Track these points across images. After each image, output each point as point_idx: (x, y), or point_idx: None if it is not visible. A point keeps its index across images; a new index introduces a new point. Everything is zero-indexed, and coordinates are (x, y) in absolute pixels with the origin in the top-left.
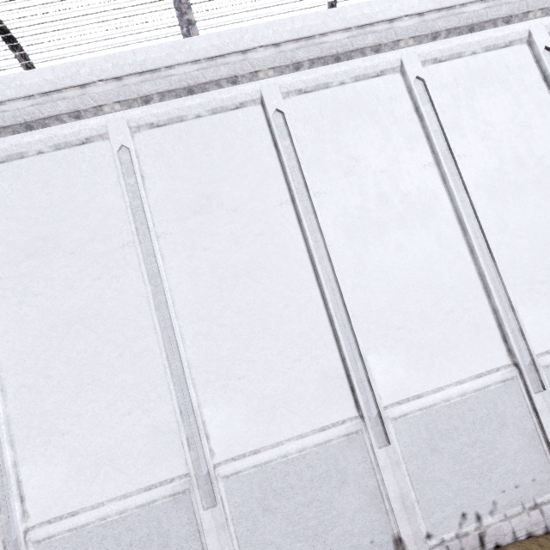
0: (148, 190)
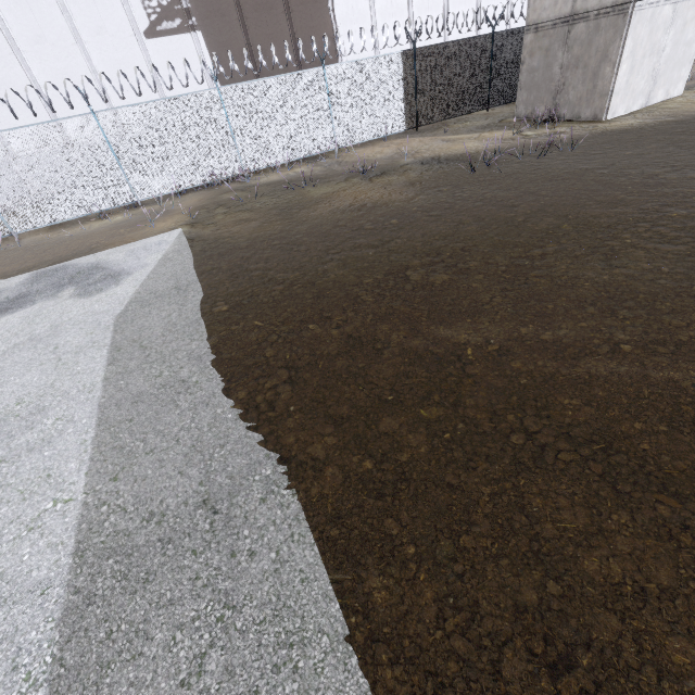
0: None
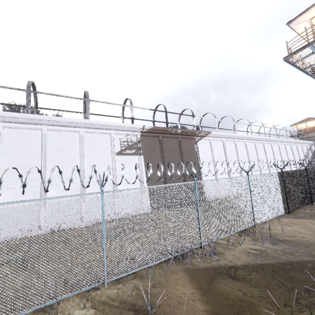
0: (3, 142)
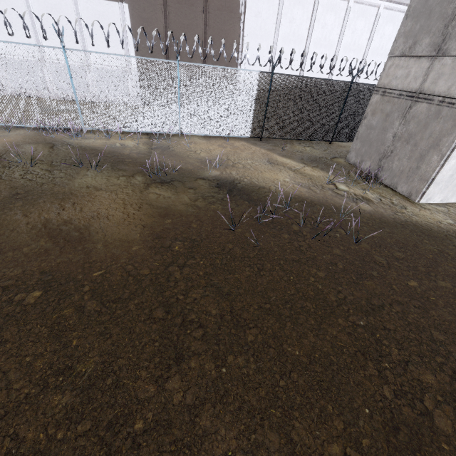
0: None
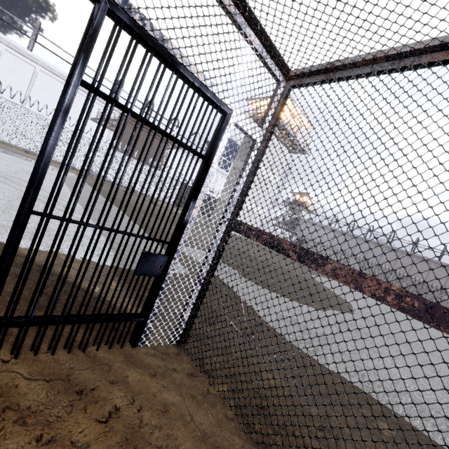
0: (1, 61)
